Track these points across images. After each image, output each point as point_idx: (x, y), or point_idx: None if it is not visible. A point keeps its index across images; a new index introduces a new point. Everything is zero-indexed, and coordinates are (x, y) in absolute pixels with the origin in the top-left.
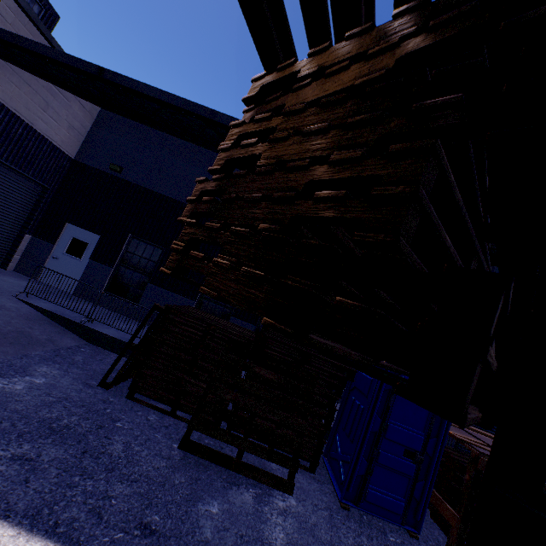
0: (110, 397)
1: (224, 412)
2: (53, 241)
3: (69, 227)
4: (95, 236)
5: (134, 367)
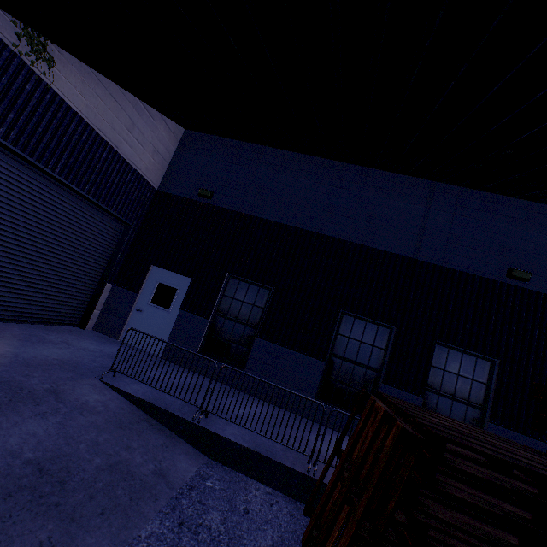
0: None
1: None
2: (136, 288)
3: (154, 270)
4: (184, 279)
5: None
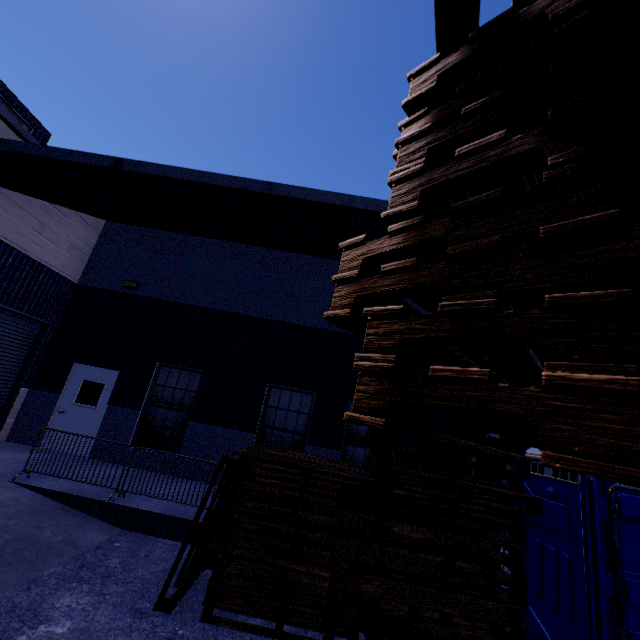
0: (177, 627)
1: (371, 618)
2: (57, 389)
3: (78, 368)
4: (112, 373)
5: (208, 565)
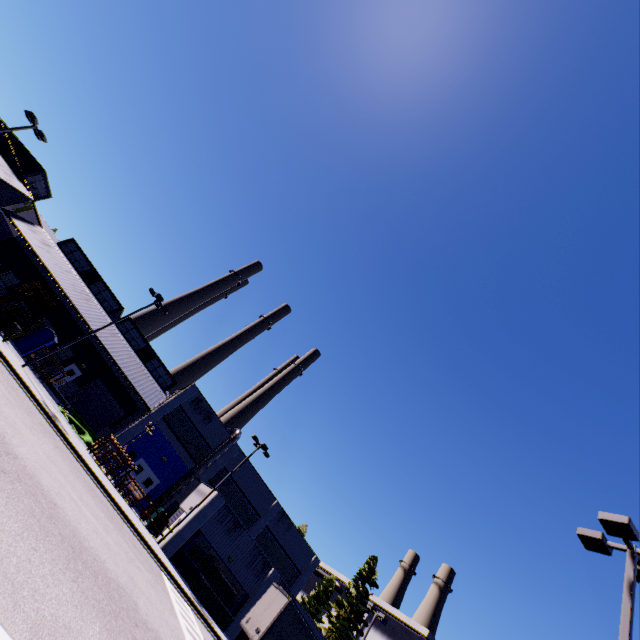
0: None
1: None
2: None
3: None
4: None
5: None
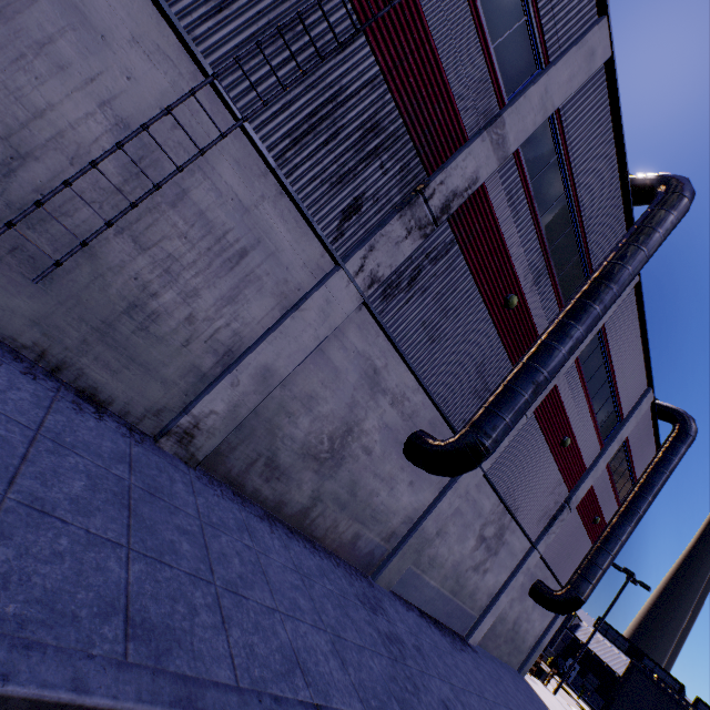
0: None
1: None
2: (565, 661)
3: (570, 658)
4: (577, 666)
5: None
